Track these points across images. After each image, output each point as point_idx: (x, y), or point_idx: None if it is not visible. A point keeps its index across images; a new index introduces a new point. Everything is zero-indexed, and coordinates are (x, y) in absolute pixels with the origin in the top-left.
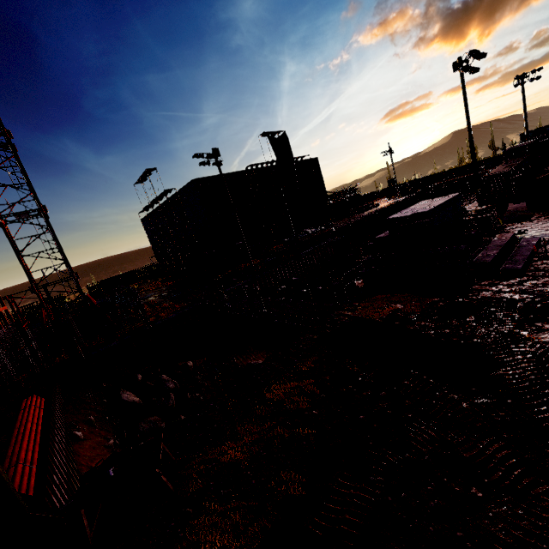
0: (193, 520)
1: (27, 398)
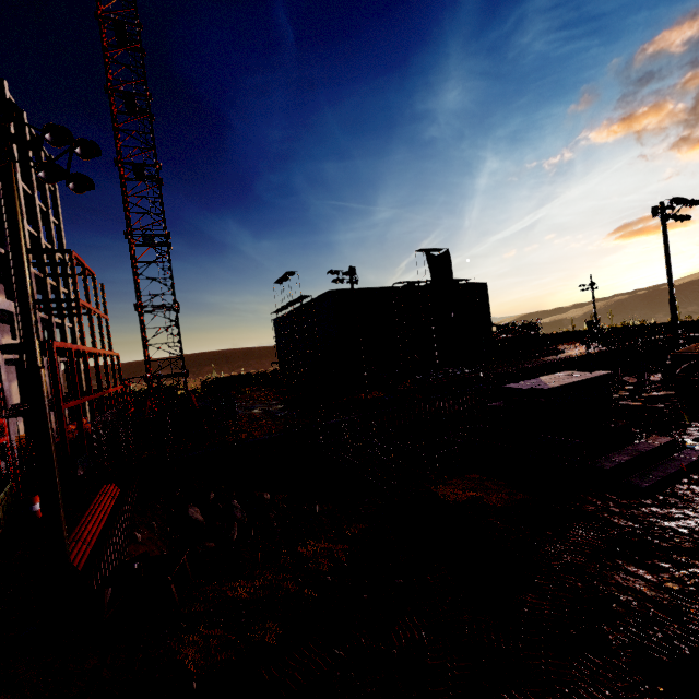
0: (183, 633)
1: (107, 485)
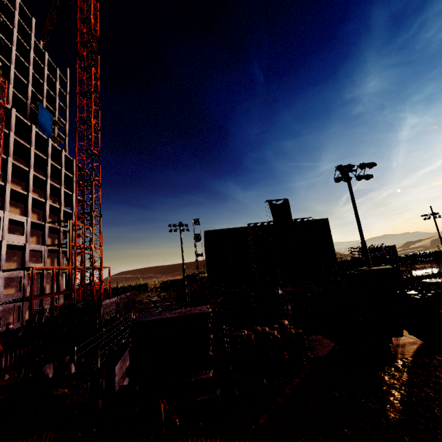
0: None
1: None
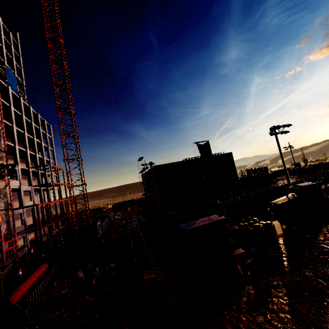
0: None
1: (43, 264)
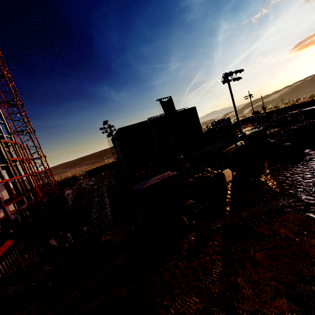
0: None
1: (8, 241)
